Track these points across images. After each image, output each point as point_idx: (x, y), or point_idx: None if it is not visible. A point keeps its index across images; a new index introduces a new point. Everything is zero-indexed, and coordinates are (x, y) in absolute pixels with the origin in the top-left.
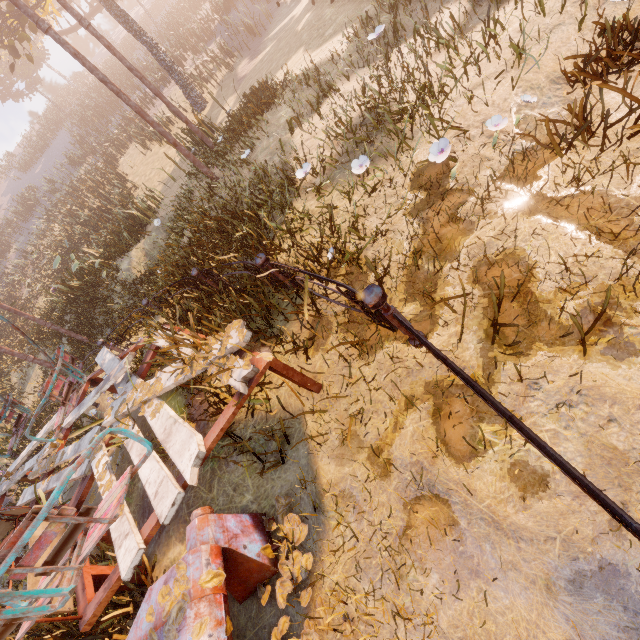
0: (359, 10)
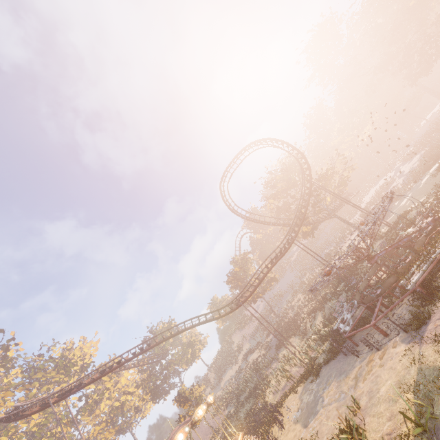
0: (427, 193)
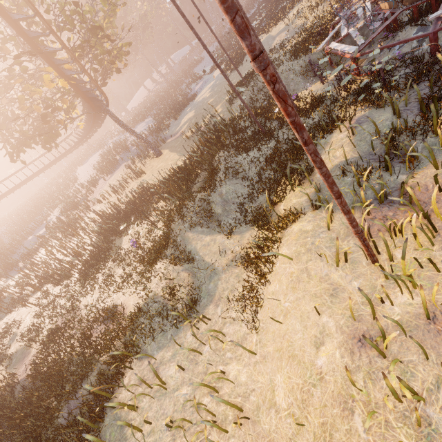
0: None
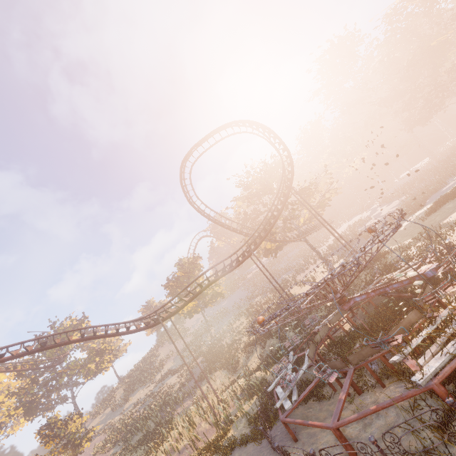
0: (412, 236)
